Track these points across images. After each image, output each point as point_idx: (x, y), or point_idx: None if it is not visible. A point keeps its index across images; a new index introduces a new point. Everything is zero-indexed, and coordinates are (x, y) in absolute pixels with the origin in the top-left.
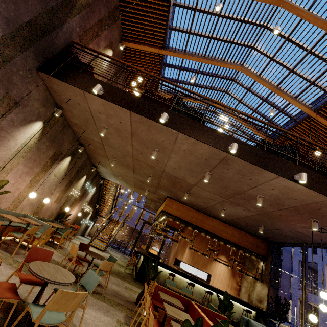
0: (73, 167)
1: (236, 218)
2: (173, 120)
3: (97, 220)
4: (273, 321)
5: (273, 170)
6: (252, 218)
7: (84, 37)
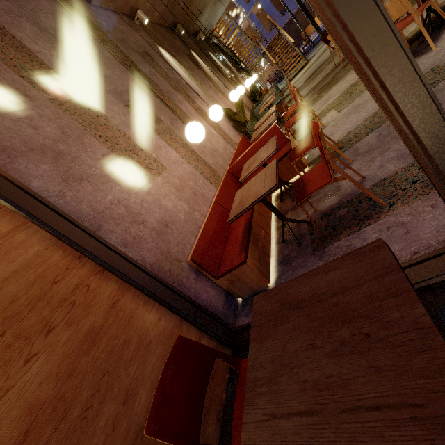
0: (202, 57)
1: None
2: None
3: None
4: None
5: None
6: None
7: None
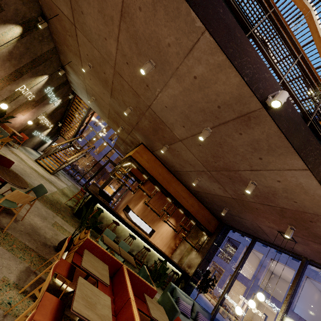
0: (26, 51)
1: (204, 192)
2: (206, 1)
3: (58, 140)
4: (193, 285)
5: (305, 158)
6: (222, 199)
7: None
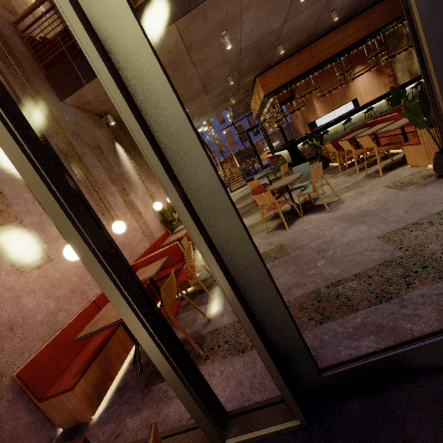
0: None
1: (352, 4)
2: None
3: None
4: None
5: None
6: None
7: (1, 0)
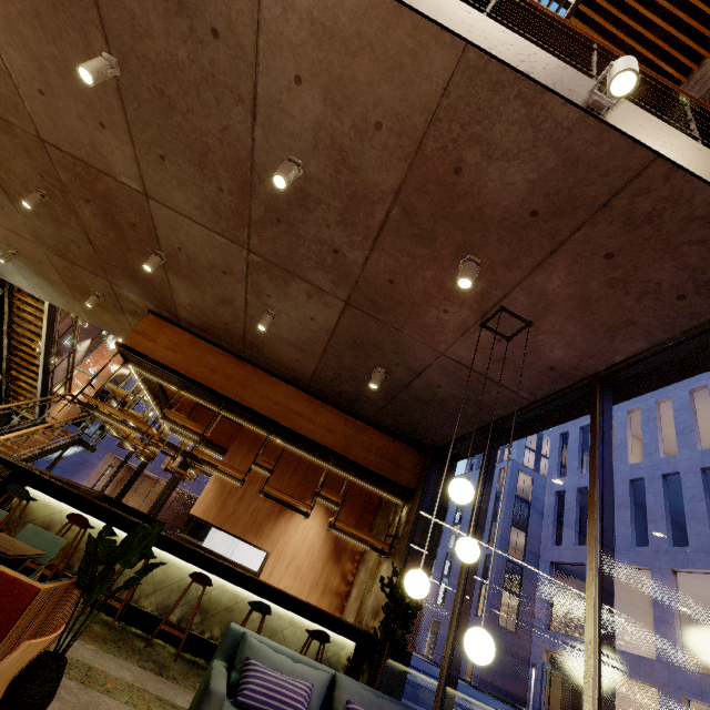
0: None
1: (321, 361)
2: None
3: None
4: (399, 668)
5: None
6: (348, 341)
7: None
